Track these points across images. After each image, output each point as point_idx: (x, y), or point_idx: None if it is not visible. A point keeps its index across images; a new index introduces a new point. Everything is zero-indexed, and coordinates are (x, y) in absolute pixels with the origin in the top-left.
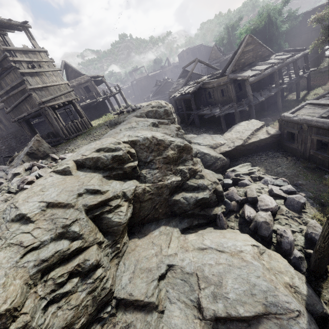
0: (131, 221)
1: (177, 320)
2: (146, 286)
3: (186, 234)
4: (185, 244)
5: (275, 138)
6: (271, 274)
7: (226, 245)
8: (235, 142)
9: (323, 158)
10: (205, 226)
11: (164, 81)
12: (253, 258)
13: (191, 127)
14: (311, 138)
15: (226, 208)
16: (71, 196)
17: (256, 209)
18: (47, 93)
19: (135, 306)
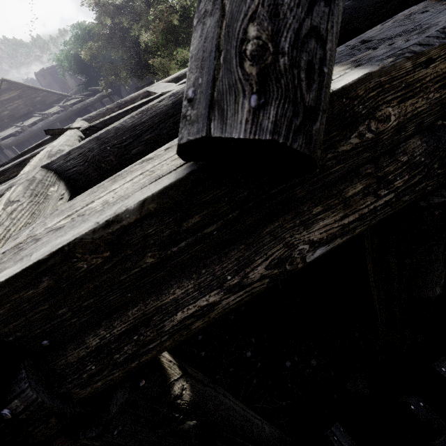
0: None
1: None
2: None
3: None
4: None
5: None
6: None
7: None
8: None
9: None
10: None
11: None
12: None
13: None
14: None
15: None
16: None
17: None
18: None
19: None
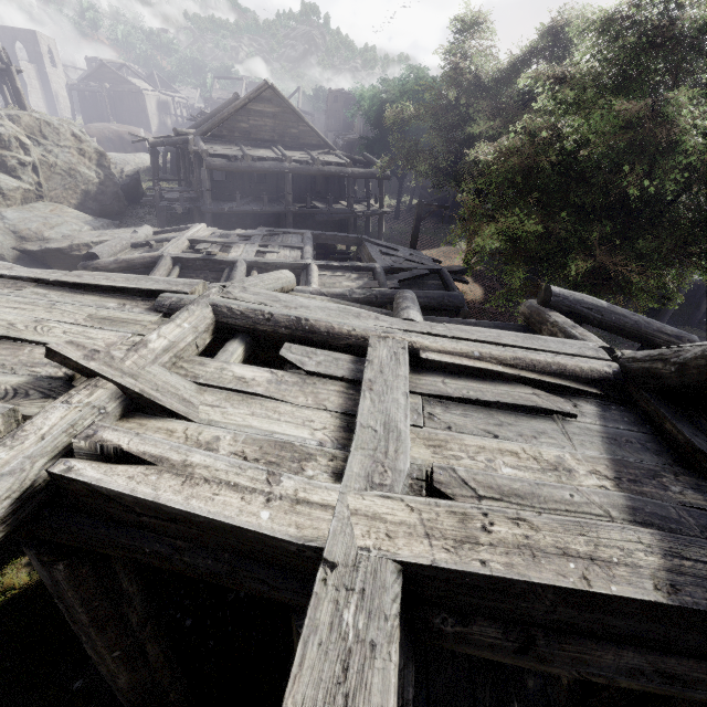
0: None
1: None
2: None
3: None
4: None
5: None
6: None
7: None
8: (60, 242)
9: None
10: None
11: None
12: None
13: (153, 218)
14: None
15: None
16: None
17: None
18: None
19: None
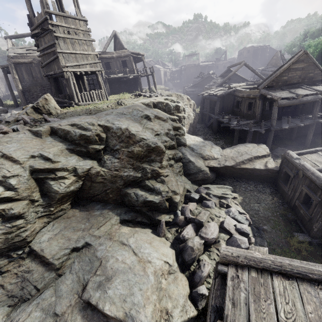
0: (79, 194)
1: (64, 287)
2: (58, 249)
3: (123, 225)
4: (114, 233)
5: (271, 173)
6: (155, 293)
7: (143, 250)
8: (228, 161)
9: (303, 214)
10: (147, 226)
11: (207, 75)
12: (154, 272)
13: (208, 130)
14: (302, 188)
15: (174, 219)
16: (24, 155)
17: (197, 233)
18: (73, 59)
19: (42, 260)
